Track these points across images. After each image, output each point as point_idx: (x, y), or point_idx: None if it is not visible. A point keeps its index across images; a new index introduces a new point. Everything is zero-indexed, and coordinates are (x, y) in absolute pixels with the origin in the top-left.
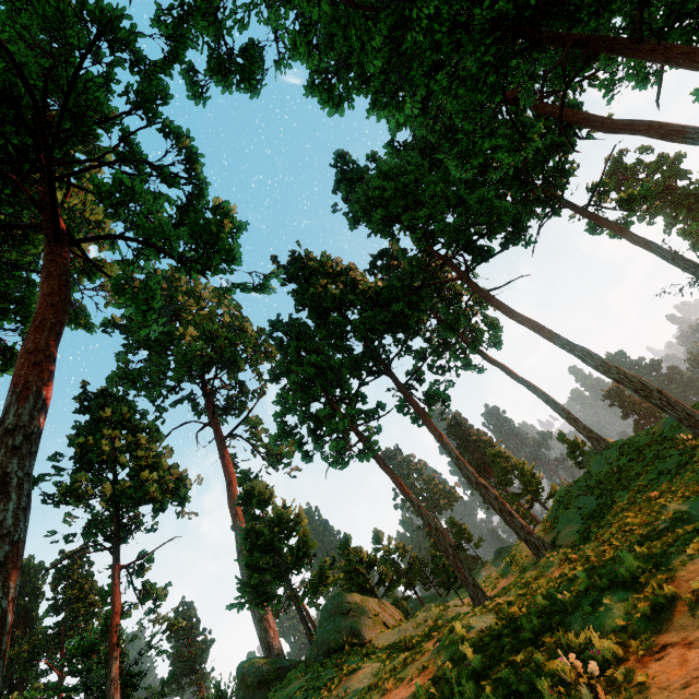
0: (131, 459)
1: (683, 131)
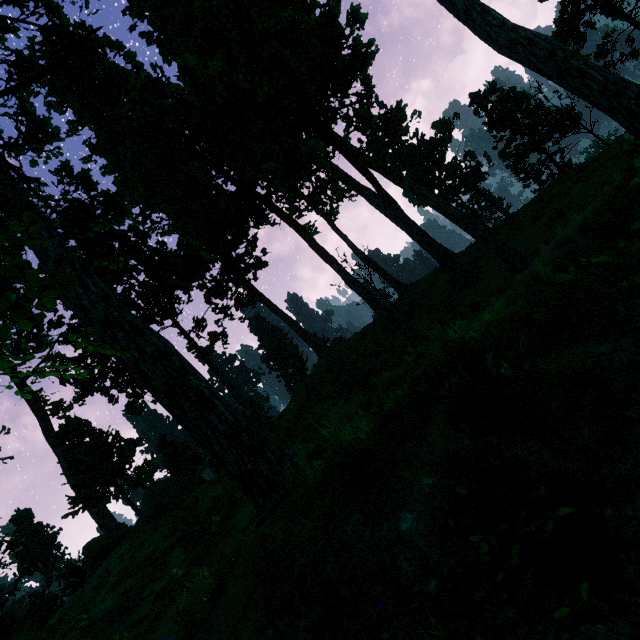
0: None
1: (346, 180)
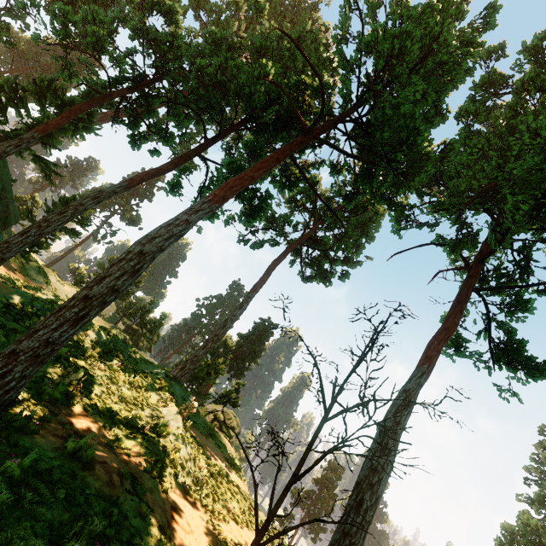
0: None
1: None
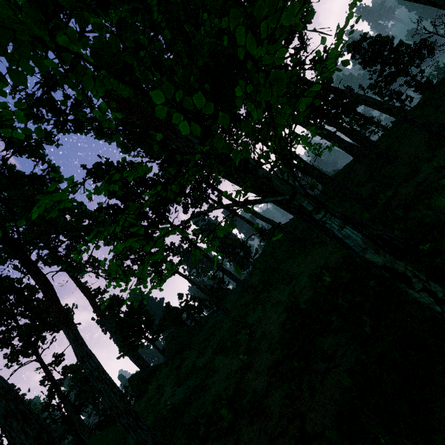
0: (25, 310)
1: None
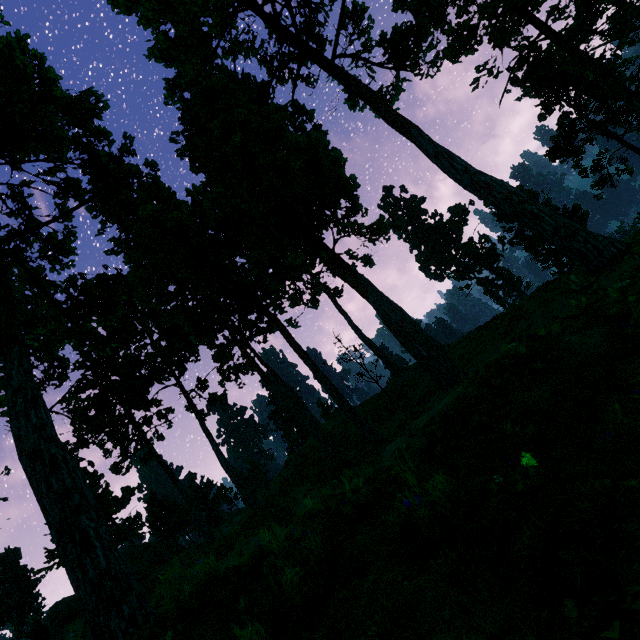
0: None
1: None
